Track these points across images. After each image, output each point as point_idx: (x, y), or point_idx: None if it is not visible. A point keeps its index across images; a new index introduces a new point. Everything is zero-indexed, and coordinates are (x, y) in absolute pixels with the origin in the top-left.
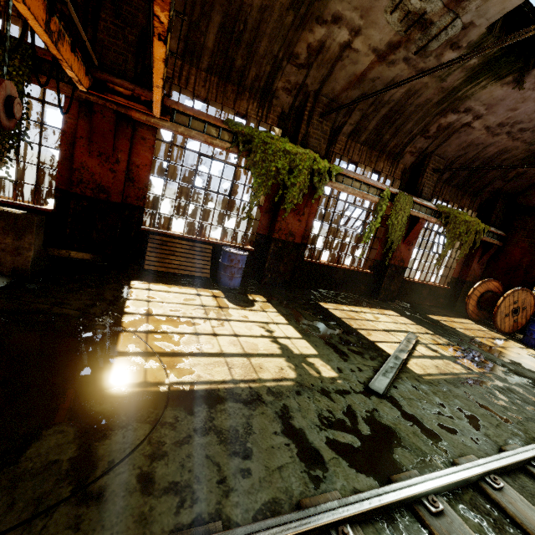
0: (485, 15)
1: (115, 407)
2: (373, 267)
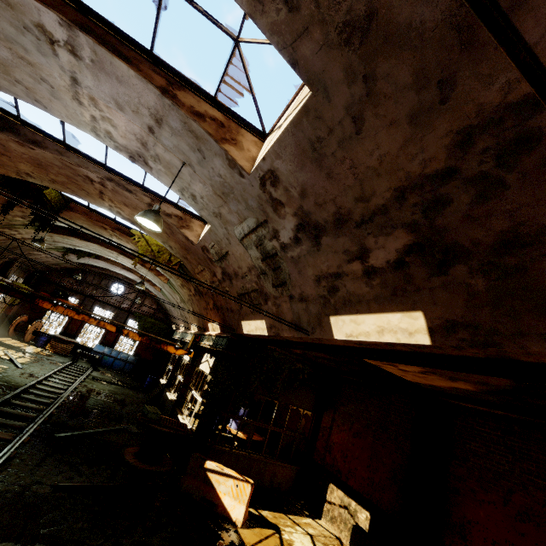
0: (62, 245)
1: None
2: None
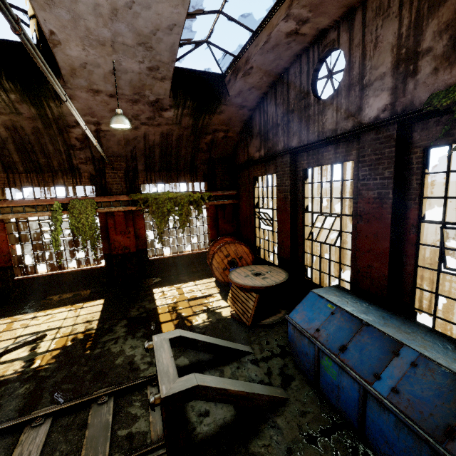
0: None
1: None
2: (105, 261)
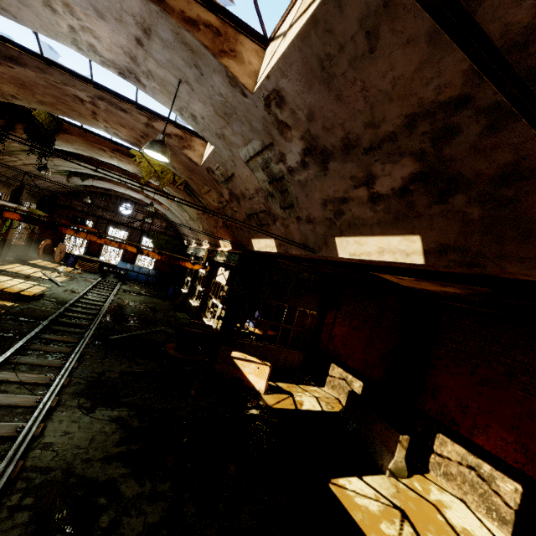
0: (64, 168)
1: (41, 297)
2: None
